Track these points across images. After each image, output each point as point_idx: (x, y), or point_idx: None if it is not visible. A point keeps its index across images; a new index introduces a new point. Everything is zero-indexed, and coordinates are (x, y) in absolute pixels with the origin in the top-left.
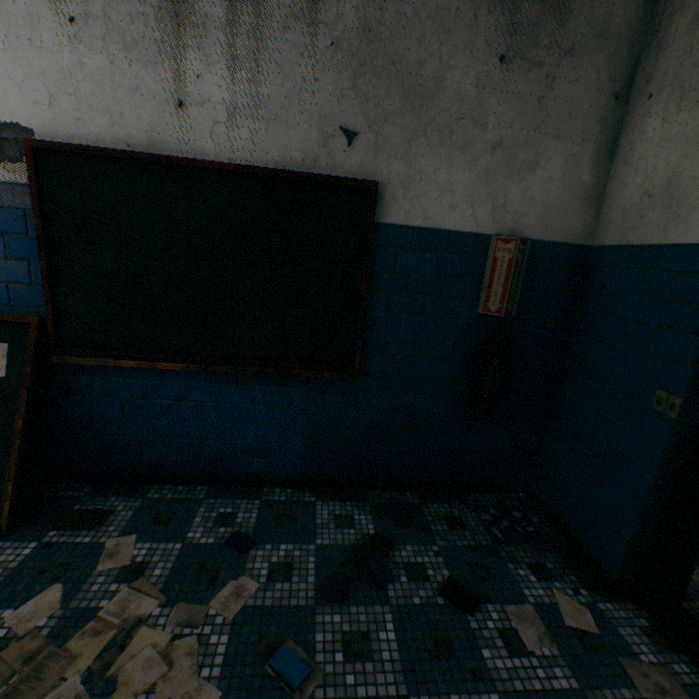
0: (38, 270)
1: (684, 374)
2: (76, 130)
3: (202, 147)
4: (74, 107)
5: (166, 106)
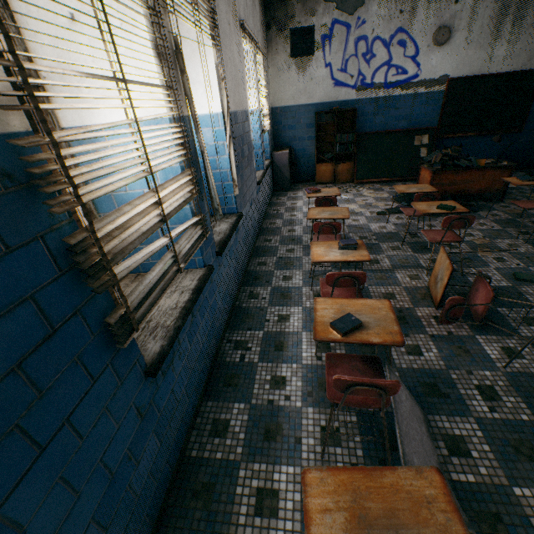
0: (438, 114)
1: None
2: (460, 73)
3: (492, 70)
4: (461, 67)
5: (485, 61)
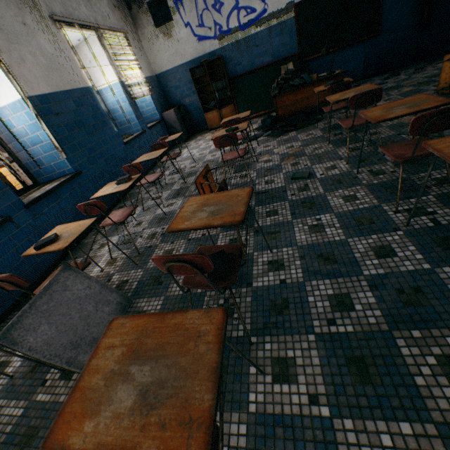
0: (295, 40)
1: None
2: None
3: None
4: None
5: None
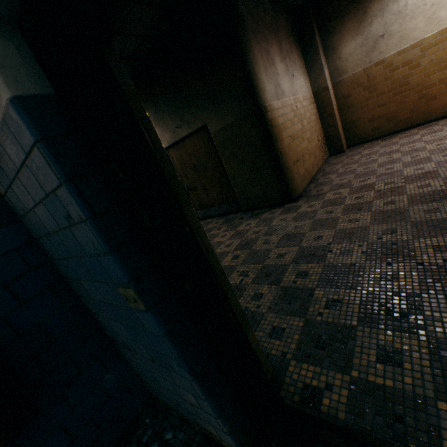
0: None
1: (114, 263)
2: None
3: None
4: None
5: None
